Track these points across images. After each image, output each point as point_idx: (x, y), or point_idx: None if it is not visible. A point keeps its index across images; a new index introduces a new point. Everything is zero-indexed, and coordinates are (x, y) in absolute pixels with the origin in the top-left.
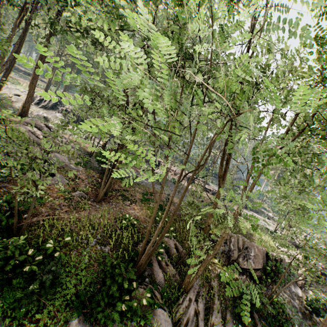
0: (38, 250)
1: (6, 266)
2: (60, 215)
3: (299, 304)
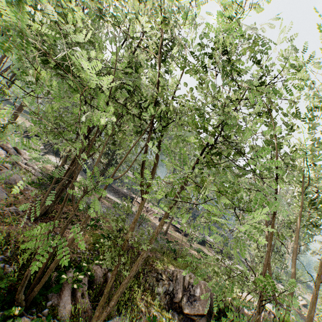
0: None
1: None
2: None
3: None
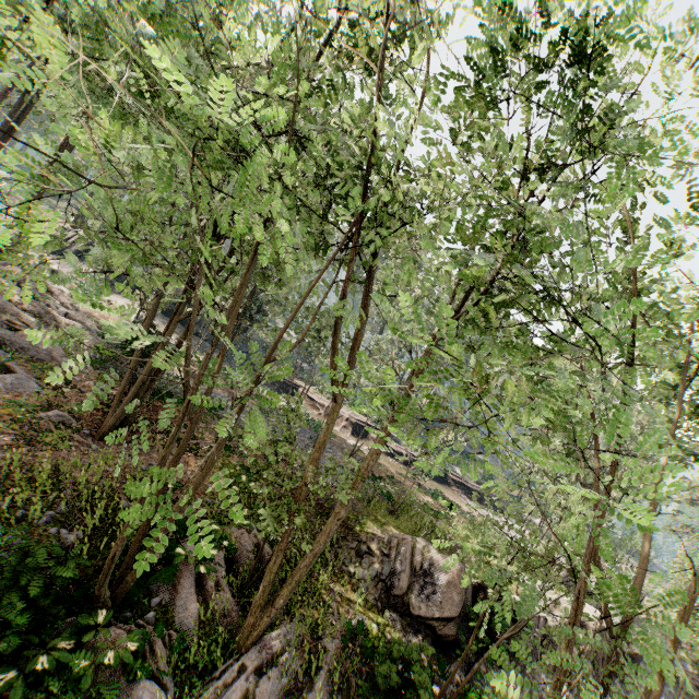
0: None
1: None
2: None
3: None
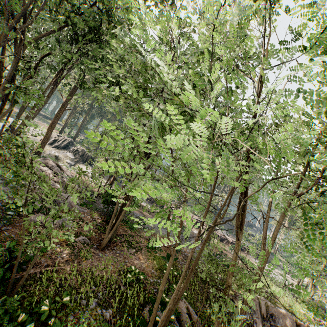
0: (29, 313)
1: None
2: (60, 266)
3: None
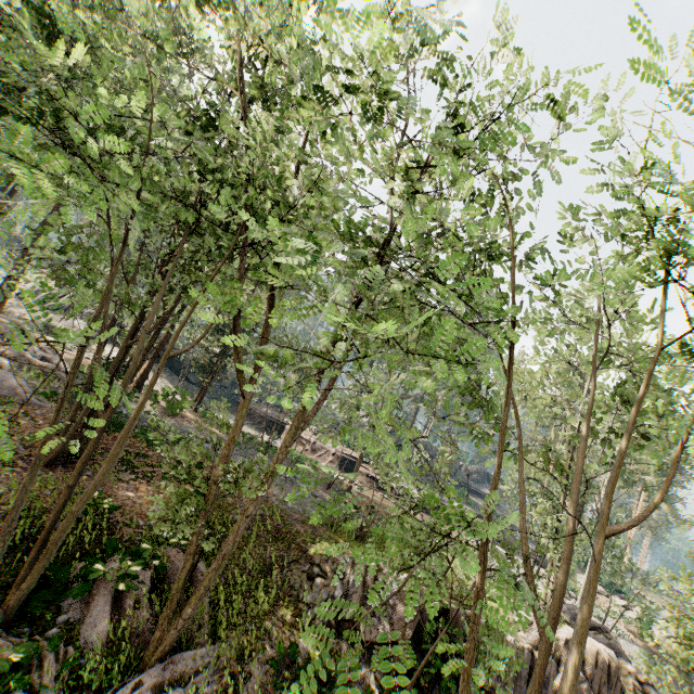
0: None
1: None
2: None
3: None
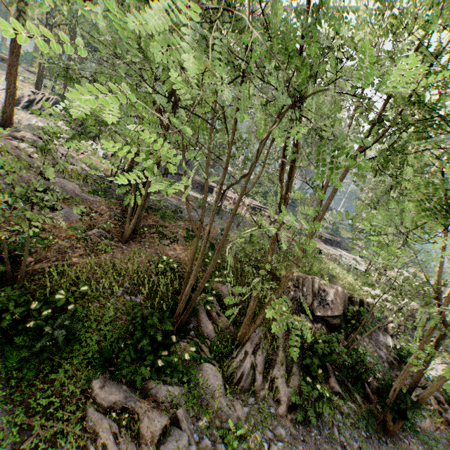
0: (45, 303)
1: (3, 322)
2: (73, 261)
3: (387, 354)
